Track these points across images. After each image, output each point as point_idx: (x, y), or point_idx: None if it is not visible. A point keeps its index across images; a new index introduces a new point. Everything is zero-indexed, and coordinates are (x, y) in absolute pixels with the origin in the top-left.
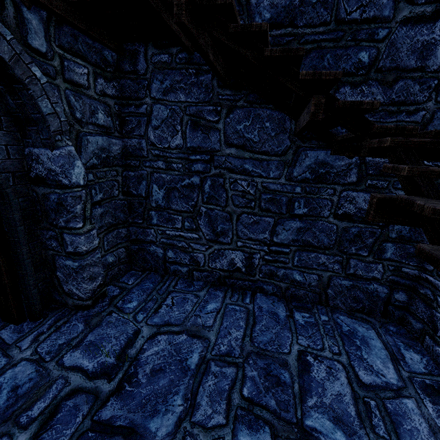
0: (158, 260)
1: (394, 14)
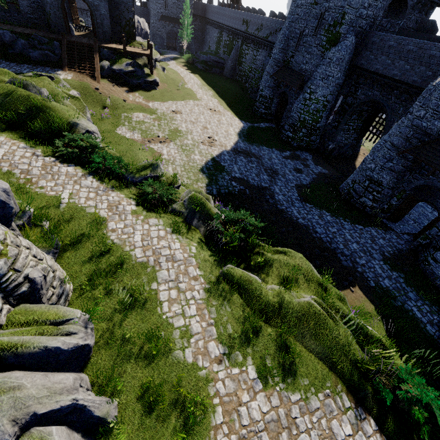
0: None
1: None
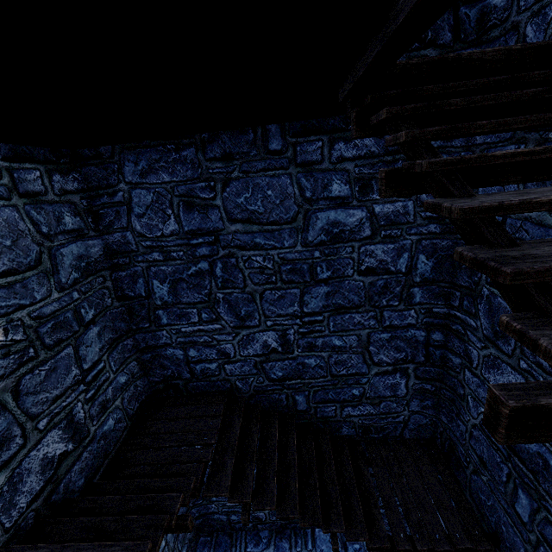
0: (223, 523)
1: (368, 370)
